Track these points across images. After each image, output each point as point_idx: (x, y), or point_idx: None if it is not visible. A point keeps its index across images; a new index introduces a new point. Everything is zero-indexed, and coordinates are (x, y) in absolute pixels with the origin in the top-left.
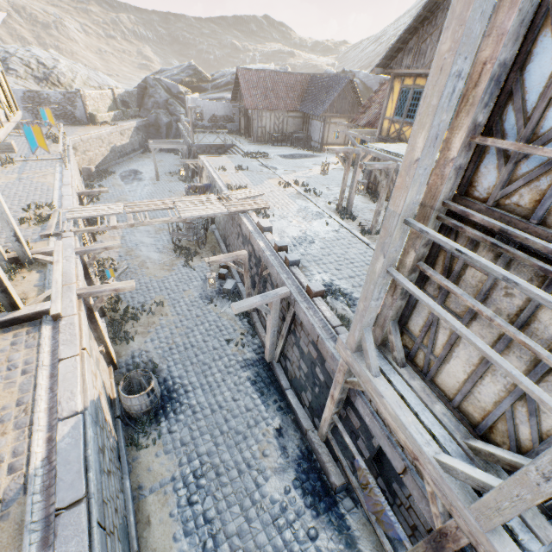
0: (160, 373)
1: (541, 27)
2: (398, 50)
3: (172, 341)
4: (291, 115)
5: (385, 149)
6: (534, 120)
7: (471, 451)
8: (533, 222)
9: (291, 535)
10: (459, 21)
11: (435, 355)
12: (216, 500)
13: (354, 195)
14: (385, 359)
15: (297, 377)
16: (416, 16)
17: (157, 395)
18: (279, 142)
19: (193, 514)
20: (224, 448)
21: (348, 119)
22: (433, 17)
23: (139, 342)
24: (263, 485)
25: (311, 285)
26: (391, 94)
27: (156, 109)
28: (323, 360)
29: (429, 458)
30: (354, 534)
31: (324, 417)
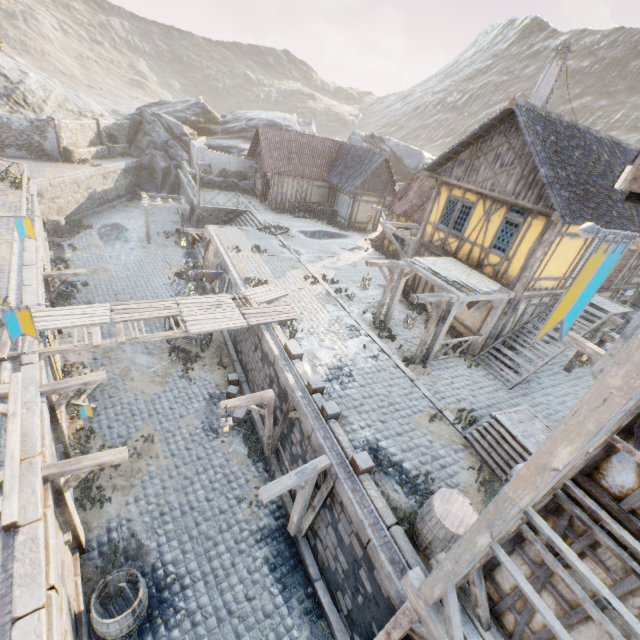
0: (147, 556)
1: None
2: (448, 158)
3: (164, 500)
4: (317, 184)
5: (434, 269)
6: None
7: None
8: None
9: None
10: (638, 370)
11: (532, 629)
12: None
13: (393, 309)
14: (465, 612)
15: (331, 568)
16: (471, 134)
17: (144, 605)
18: (301, 212)
19: None
20: None
21: (380, 198)
22: (488, 137)
23: (118, 504)
24: None
25: (358, 459)
26: (437, 199)
27: (152, 149)
28: (372, 565)
29: None
30: None
31: None
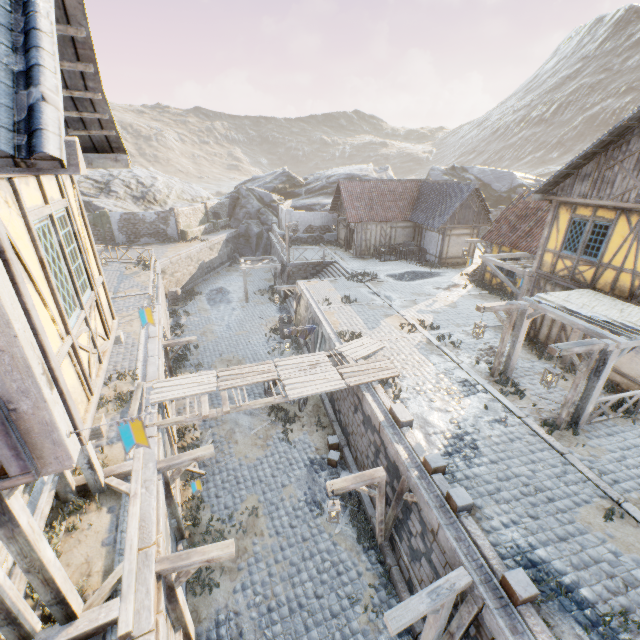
0: None
1: None
2: (565, 175)
3: (270, 591)
4: (401, 225)
5: (569, 308)
6: None
7: None
8: None
9: None
10: None
11: None
12: None
13: (515, 357)
14: None
15: None
16: (597, 142)
17: None
18: (386, 255)
19: None
20: None
21: (473, 229)
22: (623, 142)
23: (225, 591)
24: None
25: (512, 580)
26: (554, 223)
27: (247, 219)
28: None
29: None
30: None
31: None
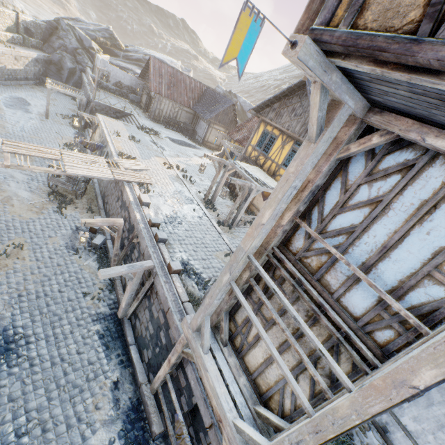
0: (1, 321)
1: (337, 174)
2: (267, 105)
3: (23, 287)
4: (186, 109)
5: (246, 169)
6: (325, 222)
7: (256, 414)
8: (315, 279)
9: None
10: (301, 161)
11: (248, 341)
12: None
13: (218, 192)
14: (215, 338)
15: (143, 335)
16: (282, 91)
17: None
18: (171, 126)
19: None
20: (57, 403)
21: (226, 130)
22: (291, 97)
23: None
24: (90, 438)
25: (172, 264)
26: (257, 130)
27: (63, 51)
28: (169, 326)
29: (229, 422)
30: None
31: (159, 375)
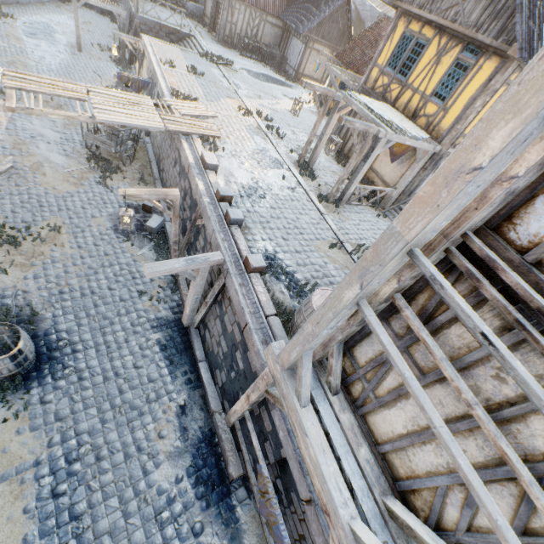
0: (41, 323)
1: None
2: None
3: (64, 282)
4: (271, 20)
5: (369, 106)
6: None
7: (387, 512)
8: None
9: (173, 531)
10: None
11: (376, 395)
12: (90, 491)
13: (320, 150)
14: (318, 380)
15: (214, 352)
16: None
17: (28, 356)
18: (249, 52)
19: (57, 509)
20: (112, 426)
21: (333, 51)
22: None
23: (15, 278)
24: (152, 472)
25: (251, 258)
26: (391, 35)
27: None
28: (247, 347)
29: (343, 525)
30: (241, 528)
31: (235, 409)
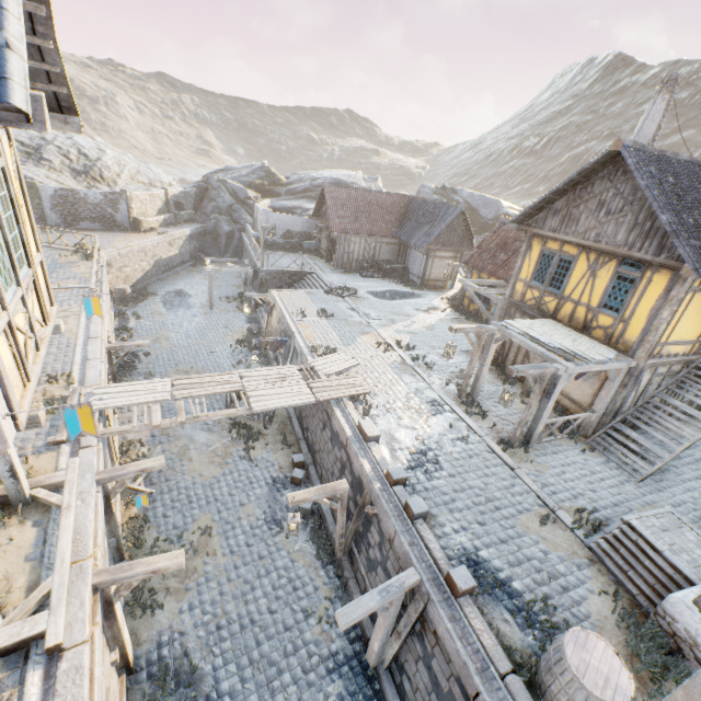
0: (201, 683)
1: None
2: (539, 208)
3: (221, 609)
4: (386, 240)
5: (531, 334)
6: None
7: None
8: None
9: None
10: None
11: None
12: None
13: (482, 380)
14: None
15: None
16: (568, 180)
17: None
18: (369, 271)
19: None
20: None
21: (457, 253)
22: (589, 183)
23: (170, 612)
24: None
25: (455, 575)
26: (527, 253)
27: (217, 214)
28: None
29: None
30: None
31: None
